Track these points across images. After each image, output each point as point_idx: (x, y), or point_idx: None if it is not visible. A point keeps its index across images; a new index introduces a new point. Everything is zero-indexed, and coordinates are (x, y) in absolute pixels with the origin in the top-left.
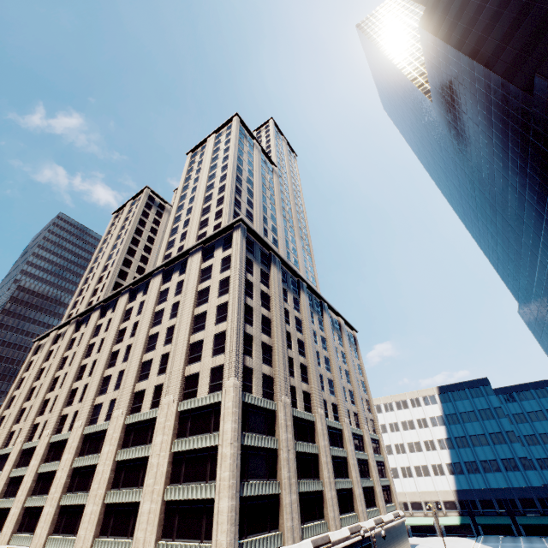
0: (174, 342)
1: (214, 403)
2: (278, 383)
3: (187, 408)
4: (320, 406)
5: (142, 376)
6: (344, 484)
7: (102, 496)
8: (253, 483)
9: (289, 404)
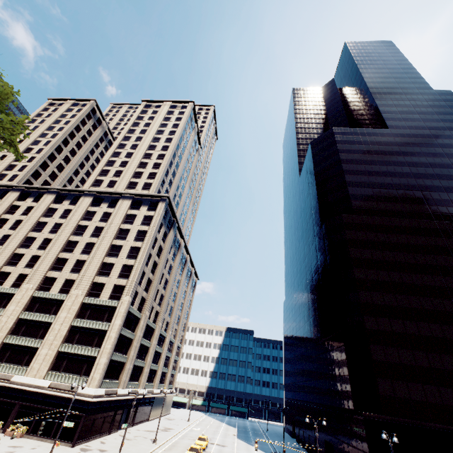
0: (91, 255)
1: (111, 306)
2: (148, 303)
3: (90, 302)
4: (161, 321)
5: (55, 267)
6: (155, 367)
7: (3, 337)
8: (117, 354)
9: (148, 317)
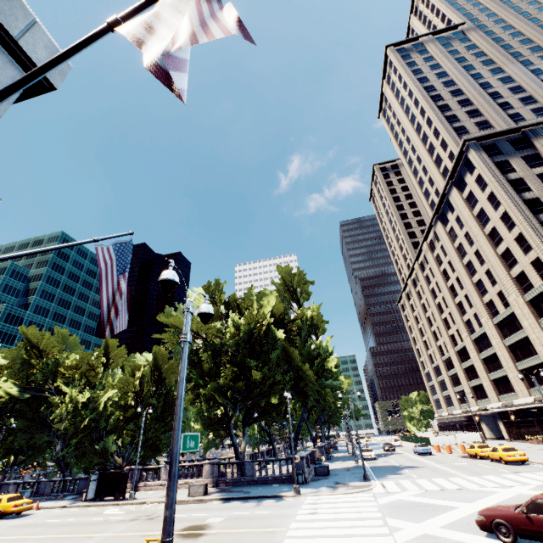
0: (485, 260)
1: None
2: None
3: (531, 297)
4: None
5: (482, 292)
6: None
7: (513, 367)
8: None
9: None
